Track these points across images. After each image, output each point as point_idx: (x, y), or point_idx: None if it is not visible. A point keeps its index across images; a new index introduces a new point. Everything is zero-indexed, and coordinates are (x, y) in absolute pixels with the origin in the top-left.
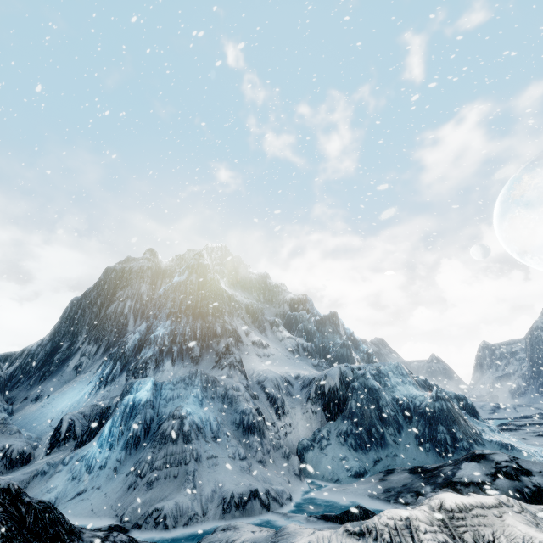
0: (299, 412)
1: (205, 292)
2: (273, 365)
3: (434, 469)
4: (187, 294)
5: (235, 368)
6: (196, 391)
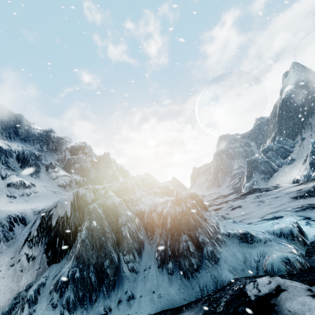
0: (4, 266)
1: None
2: (28, 203)
3: None
4: None
5: None
6: None
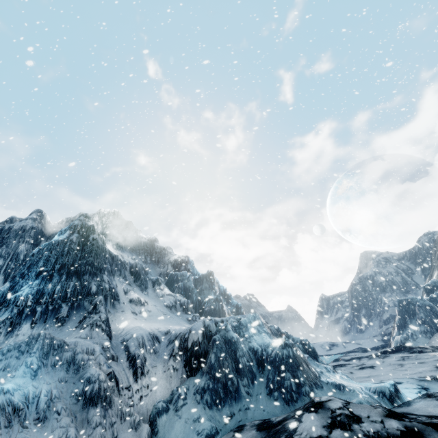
0: (160, 371)
1: (85, 251)
2: (147, 321)
3: (279, 423)
4: (65, 253)
5: (97, 328)
6: (31, 360)
